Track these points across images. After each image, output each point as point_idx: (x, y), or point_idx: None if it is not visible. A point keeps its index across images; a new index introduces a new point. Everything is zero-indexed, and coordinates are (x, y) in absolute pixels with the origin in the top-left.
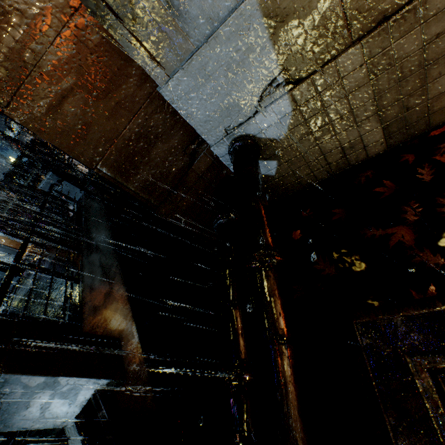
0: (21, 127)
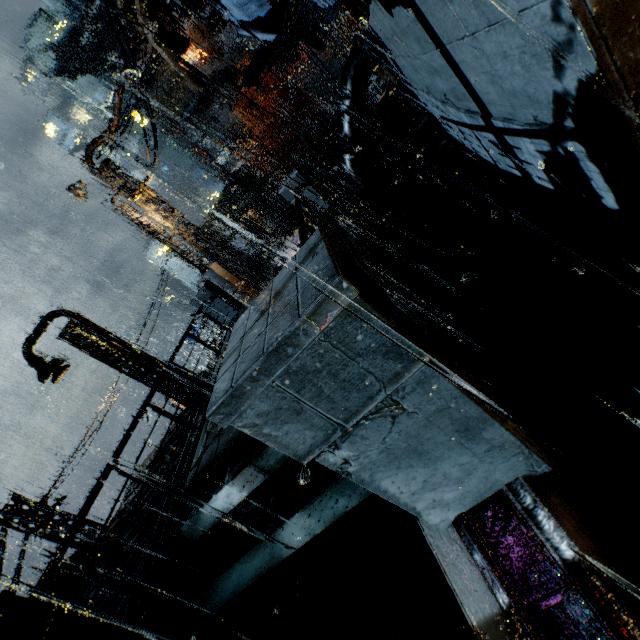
0: (233, 153)
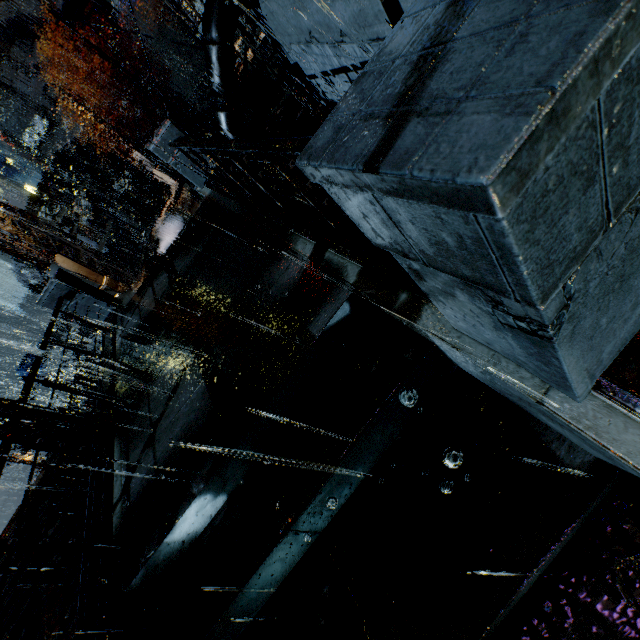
0: (45, 132)
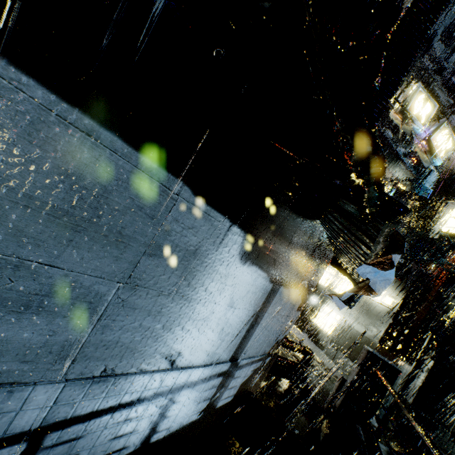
0: None
